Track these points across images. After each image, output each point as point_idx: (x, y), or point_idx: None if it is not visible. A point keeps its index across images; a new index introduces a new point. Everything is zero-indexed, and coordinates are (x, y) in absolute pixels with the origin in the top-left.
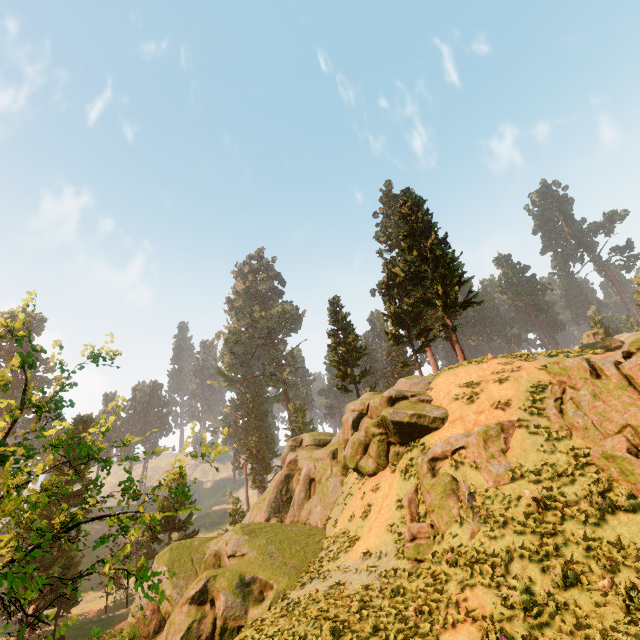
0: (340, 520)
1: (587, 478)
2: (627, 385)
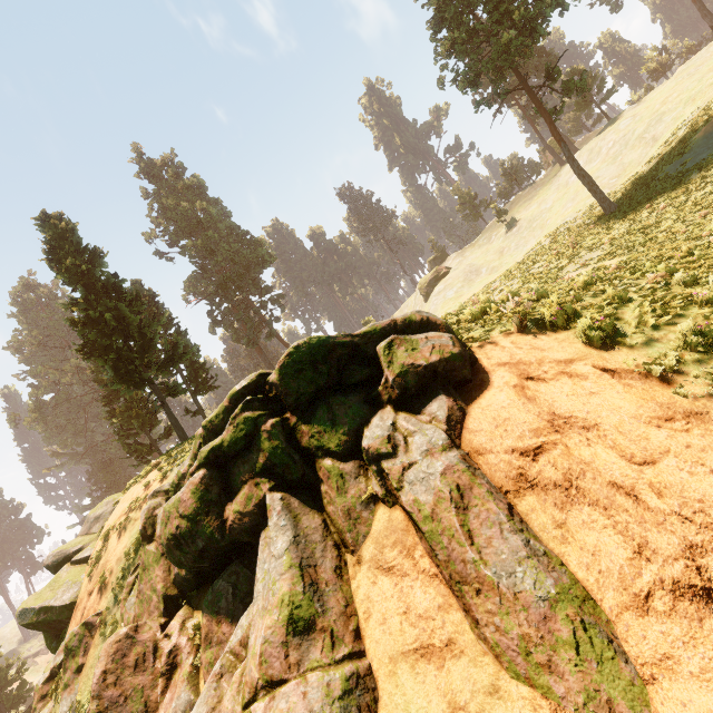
0: None
1: None
2: (160, 557)
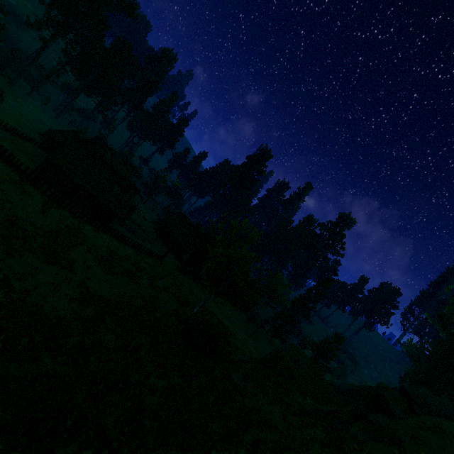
0: None
1: None
2: None
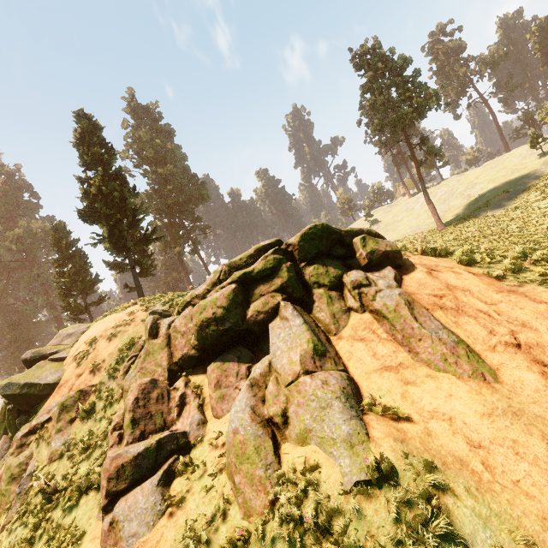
0: None
1: (102, 448)
2: (165, 346)
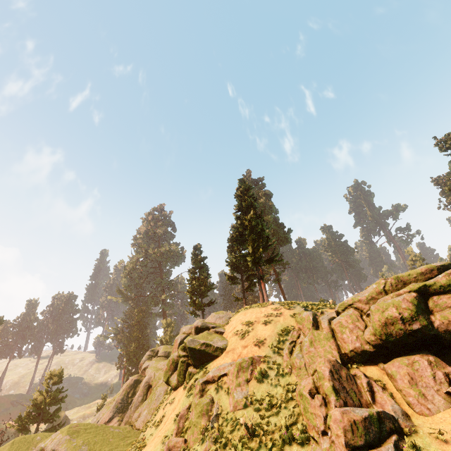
0: (149, 425)
1: (287, 410)
2: (331, 337)
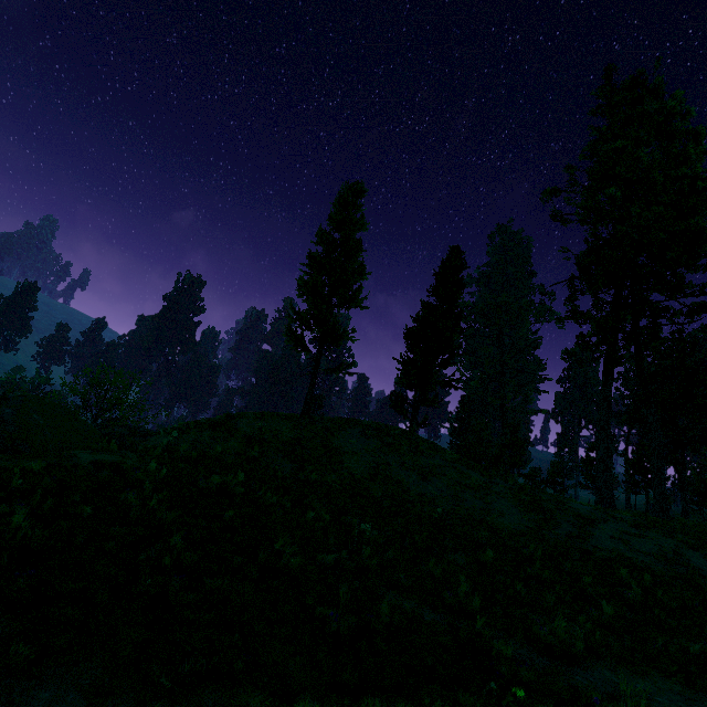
0: None
1: None
2: None
